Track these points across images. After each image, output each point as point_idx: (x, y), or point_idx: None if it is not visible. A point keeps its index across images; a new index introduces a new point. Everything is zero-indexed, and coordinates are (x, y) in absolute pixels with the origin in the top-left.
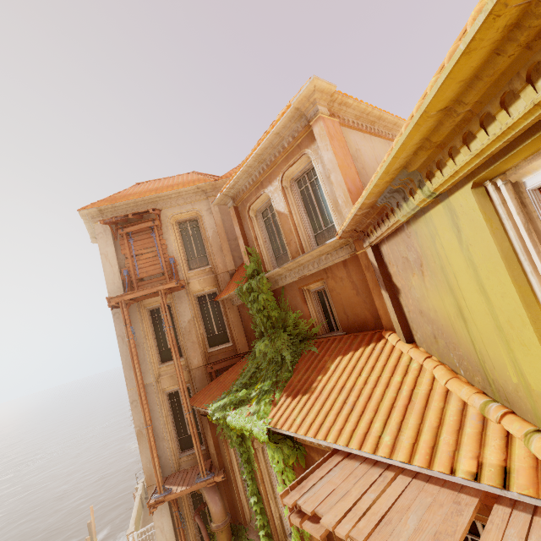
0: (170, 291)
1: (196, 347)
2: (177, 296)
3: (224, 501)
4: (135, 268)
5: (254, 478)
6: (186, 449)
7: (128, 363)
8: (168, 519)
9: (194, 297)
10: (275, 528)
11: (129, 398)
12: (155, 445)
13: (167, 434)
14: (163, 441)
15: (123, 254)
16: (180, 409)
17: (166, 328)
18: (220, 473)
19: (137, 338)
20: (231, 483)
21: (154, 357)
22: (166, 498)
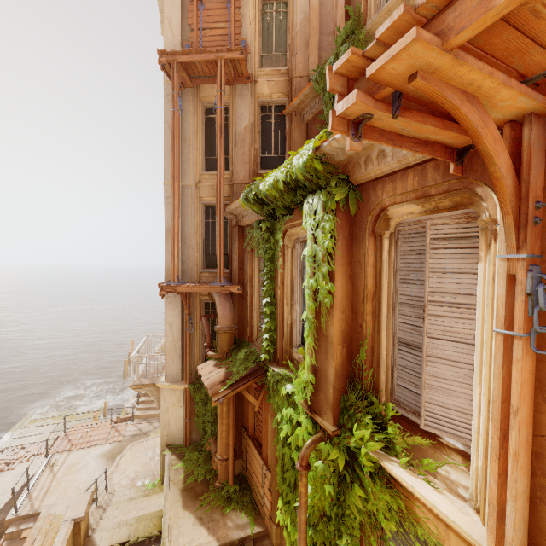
0: (232, 77)
1: (246, 160)
2: (238, 93)
3: (234, 318)
4: (199, 45)
5: (273, 280)
6: (210, 267)
7: (171, 156)
8: (178, 320)
9: (258, 104)
10: (281, 335)
11: (165, 193)
12: (178, 235)
13: (195, 243)
14: (189, 248)
15: (189, 25)
16: (213, 226)
17: (217, 109)
18: (237, 285)
19: (185, 132)
20: (246, 300)
21: (198, 159)
22: (178, 288)
